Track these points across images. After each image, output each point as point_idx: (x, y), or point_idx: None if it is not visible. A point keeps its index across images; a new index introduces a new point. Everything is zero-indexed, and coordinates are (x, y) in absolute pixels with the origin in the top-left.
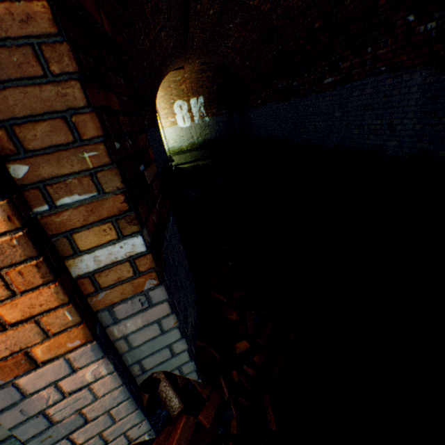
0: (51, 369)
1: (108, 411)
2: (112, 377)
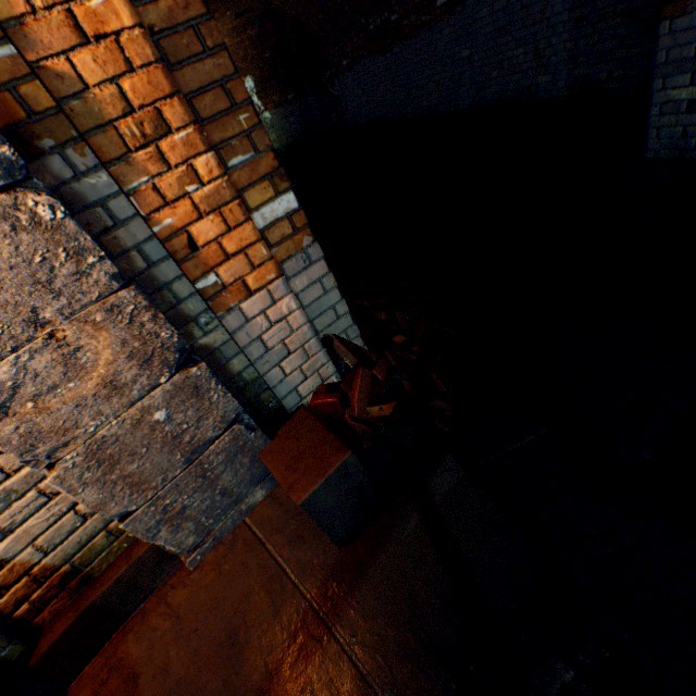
0: (260, 299)
1: (302, 346)
2: (301, 313)
